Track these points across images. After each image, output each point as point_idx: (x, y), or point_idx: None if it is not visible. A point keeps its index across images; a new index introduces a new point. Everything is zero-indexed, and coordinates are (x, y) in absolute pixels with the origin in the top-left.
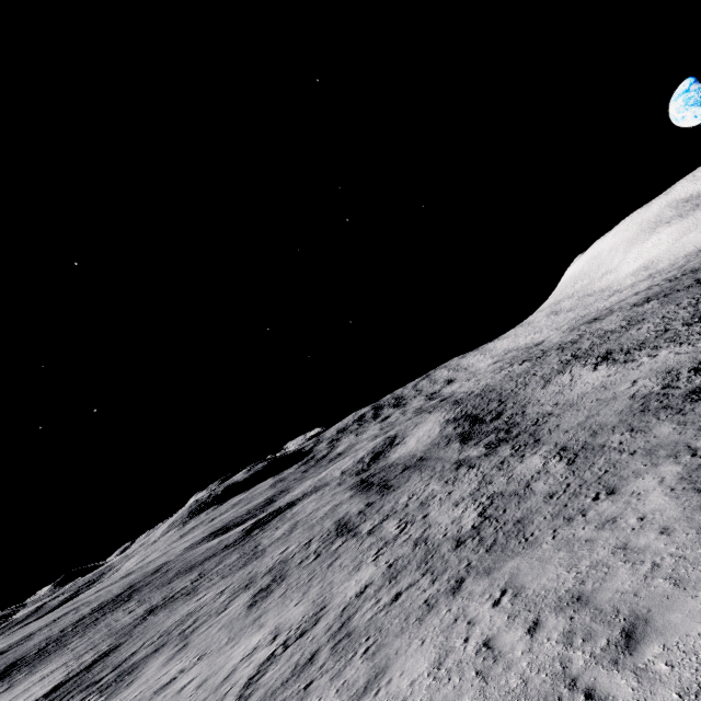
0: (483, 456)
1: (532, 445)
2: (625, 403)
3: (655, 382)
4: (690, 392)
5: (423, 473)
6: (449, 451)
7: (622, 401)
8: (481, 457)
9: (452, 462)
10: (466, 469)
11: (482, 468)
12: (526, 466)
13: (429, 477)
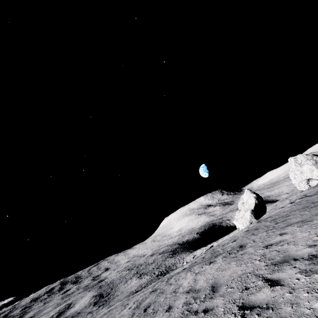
0: (96, 309)
1: (107, 305)
2: (128, 293)
3: (136, 288)
4: (135, 292)
5: (78, 317)
6: (89, 309)
7: (128, 293)
8: (95, 310)
9: (88, 312)
10: (90, 314)
11: (93, 313)
12: (101, 311)
13: (79, 317)
